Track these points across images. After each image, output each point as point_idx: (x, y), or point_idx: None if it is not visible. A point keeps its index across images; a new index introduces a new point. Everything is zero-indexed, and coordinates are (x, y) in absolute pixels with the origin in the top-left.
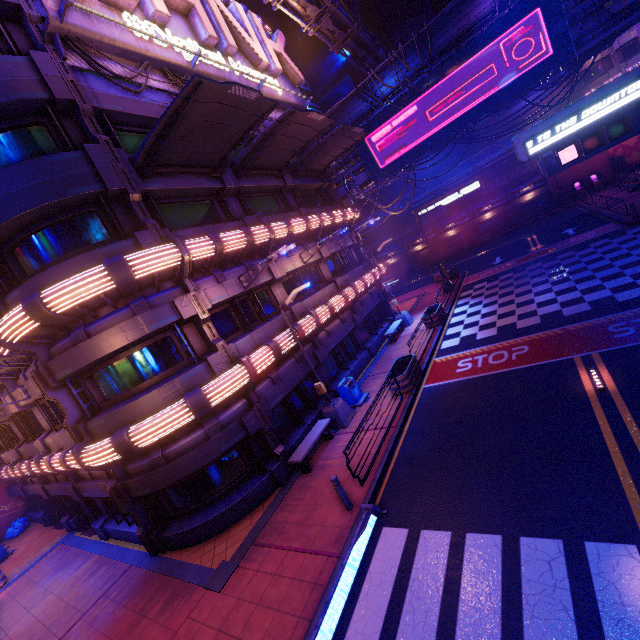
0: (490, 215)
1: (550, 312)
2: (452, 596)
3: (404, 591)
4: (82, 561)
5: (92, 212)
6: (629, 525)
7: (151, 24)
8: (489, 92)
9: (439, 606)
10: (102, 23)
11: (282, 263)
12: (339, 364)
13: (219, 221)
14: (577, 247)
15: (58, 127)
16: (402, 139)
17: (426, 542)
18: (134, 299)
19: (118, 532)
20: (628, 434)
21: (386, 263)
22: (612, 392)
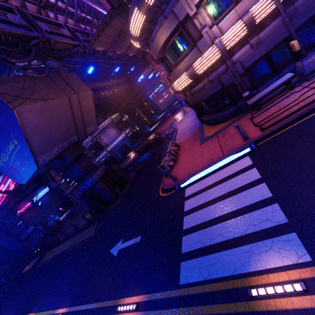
0: None
1: None
2: (230, 194)
3: (225, 181)
4: (195, 115)
5: None
6: None
7: None
8: None
9: (225, 193)
10: None
11: None
12: None
13: None
14: None
15: None
16: None
17: (249, 173)
18: (158, 16)
19: None
20: None
21: None
22: None
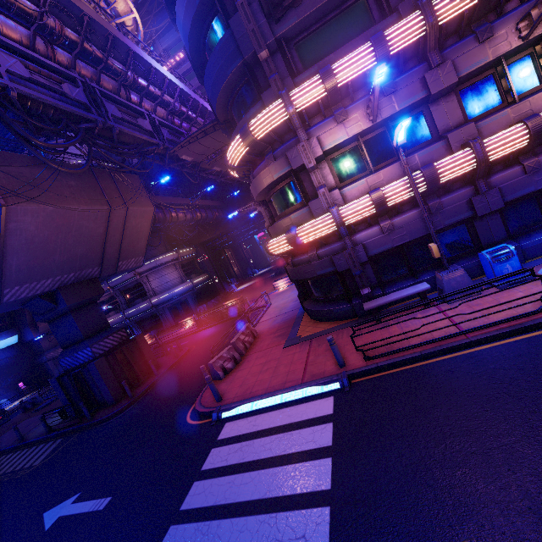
0: None
1: None
2: (279, 462)
3: (284, 431)
4: None
5: (249, 80)
6: None
7: None
8: None
9: (273, 455)
10: None
11: (460, 60)
12: None
13: (372, 25)
14: None
15: (219, 11)
16: None
17: (321, 430)
18: (268, 153)
19: None
20: None
21: None
22: None
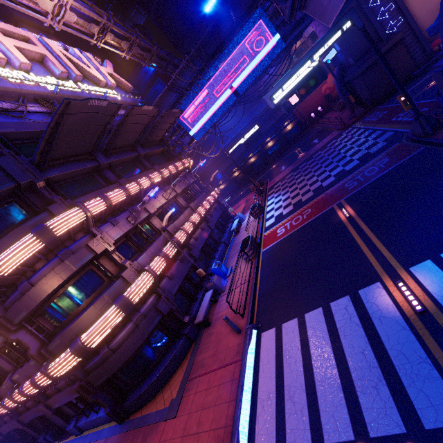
0: (271, 143)
1: (316, 187)
2: (306, 347)
3: (282, 358)
4: None
5: (11, 202)
6: (374, 274)
7: (19, 72)
8: (246, 73)
9: (301, 355)
10: None
11: (152, 203)
12: (208, 257)
13: (102, 187)
14: (321, 148)
15: None
16: (205, 110)
17: (286, 329)
18: (59, 251)
19: (89, 423)
20: (365, 233)
21: (219, 189)
22: (354, 216)
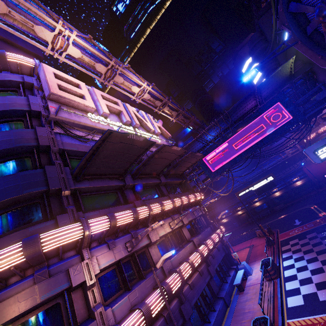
0: (278, 193)
1: None
2: None
3: None
4: None
5: (37, 202)
6: None
7: (101, 117)
8: (264, 135)
9: None
10: (76, 116)
11: (157, 230)
12: (201, 316)
13: (119, 204)
14: None
15: (35, 158)
16: (222, 158)
17: None
18: (39, 268)
19: None
20: None
21: (222, 222)
22: None
